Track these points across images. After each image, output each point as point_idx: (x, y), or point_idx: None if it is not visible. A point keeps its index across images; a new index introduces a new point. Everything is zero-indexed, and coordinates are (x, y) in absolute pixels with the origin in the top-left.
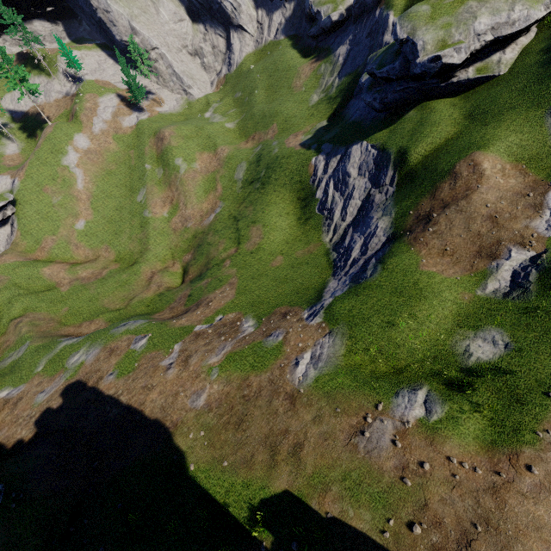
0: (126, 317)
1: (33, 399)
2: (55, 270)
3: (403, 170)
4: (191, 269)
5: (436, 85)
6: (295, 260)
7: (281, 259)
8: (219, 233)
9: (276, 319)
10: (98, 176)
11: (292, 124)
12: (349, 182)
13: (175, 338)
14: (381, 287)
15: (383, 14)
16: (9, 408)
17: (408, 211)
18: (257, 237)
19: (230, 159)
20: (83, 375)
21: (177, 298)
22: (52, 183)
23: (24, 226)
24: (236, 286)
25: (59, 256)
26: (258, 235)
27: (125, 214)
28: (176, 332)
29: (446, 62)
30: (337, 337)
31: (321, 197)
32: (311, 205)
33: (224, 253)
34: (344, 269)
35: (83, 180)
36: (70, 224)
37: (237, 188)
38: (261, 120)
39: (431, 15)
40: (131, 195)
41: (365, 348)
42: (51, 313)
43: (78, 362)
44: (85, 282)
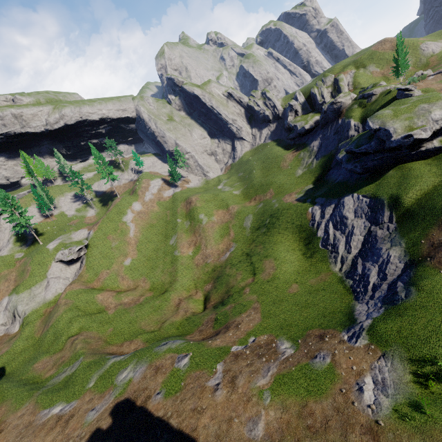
0: (161, 338)
1: (83, 416)
2: (106, 296)
3: (399, 211)
4: (212, 297)
5: (407, 153)
6: (310, 287)
7: (296, 286)
8: (235, 266)
9: (314, 341)
10: (144, 227)
11: (285, 188)
12: (347, 222)
13: (215, 358)
14: (426, 308)
15: (345, 121)
16: (60, 426)
17: (419, 240)
18: (271, 268)
19: (239, 213)
20: (132, 393)
21: (204, 321)
22: (114, 233)
23: (90, 263)
24: (260, 310)
25: (109, 285)
26: (271, 267)
27: (160, 254)
28: (214, 352)
29: (417, 137)
30: (395, 360)
31: (323, 235)
32: (314, 242)
33: (242, 282)
34: (367, 294)
35: (134, 230)
36: (120, 261)
37: (246, 233)
38: (260, 187)
39: (394, 114)
40: (165, 240)
41: (436, 373)
42: (99, 333)
43: (126, 379)
44: (127, 307)
